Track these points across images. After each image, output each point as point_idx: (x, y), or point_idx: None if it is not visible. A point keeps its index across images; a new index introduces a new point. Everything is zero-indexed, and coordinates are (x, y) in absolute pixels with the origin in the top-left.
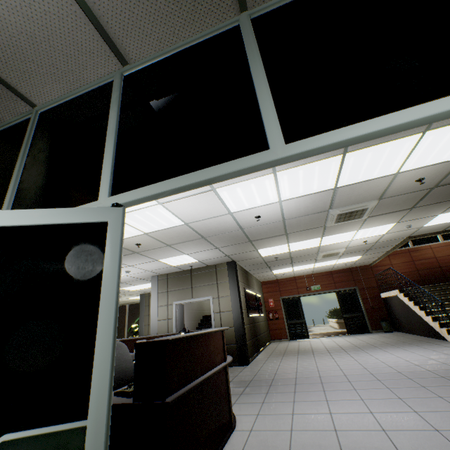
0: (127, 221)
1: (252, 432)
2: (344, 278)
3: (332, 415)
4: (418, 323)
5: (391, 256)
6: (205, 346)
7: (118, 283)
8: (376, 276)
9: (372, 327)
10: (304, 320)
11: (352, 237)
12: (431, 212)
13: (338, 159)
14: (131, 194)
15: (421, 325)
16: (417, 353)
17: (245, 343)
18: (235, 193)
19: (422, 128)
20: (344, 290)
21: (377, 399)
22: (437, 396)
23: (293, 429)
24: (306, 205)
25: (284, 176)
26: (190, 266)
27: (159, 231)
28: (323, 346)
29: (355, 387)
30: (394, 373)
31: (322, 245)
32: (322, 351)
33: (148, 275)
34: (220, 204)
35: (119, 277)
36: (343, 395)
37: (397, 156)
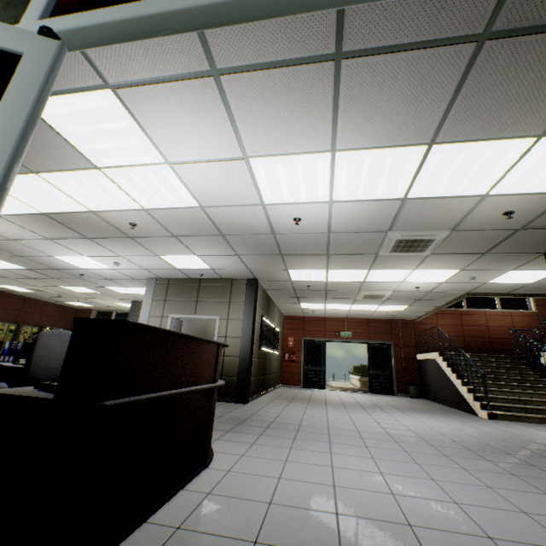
0: (119, 181)
1: (230, 473)
2: (381, 329)
3: (333, 469)
4: (450, 393)
5: (440, 316)
6: (188, 355)
7: (14, 154)
8: (417, 334)
9: (398, 389)
10: (324, 369)
11: (405, 278)
12: (504, 265)
13: (421, 151)
14: (79, 17)
15: (453, 395)
16: (443, 422)
17: (248, 378)
18: (274, 172)
19: (540, 129)
20: (377, 343)
21: (391, 460)
22: (461, 468)
23: (282, 477)
24: (362, 217)
25: (344, 162)
26: (200, 275)
27: (164, 210)
28: (339, 399)
29: (367, 445)
30: (414, 437)
31: (367, 281)
32: (337, 403)
33: (144, 276)
34: (251, 186)
35: (18, 146)
36: (351, 450)
37: (494, 168)
